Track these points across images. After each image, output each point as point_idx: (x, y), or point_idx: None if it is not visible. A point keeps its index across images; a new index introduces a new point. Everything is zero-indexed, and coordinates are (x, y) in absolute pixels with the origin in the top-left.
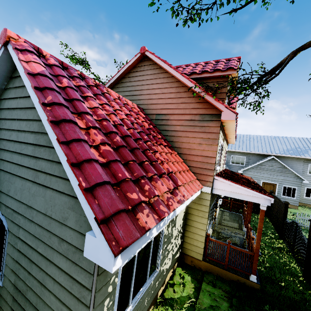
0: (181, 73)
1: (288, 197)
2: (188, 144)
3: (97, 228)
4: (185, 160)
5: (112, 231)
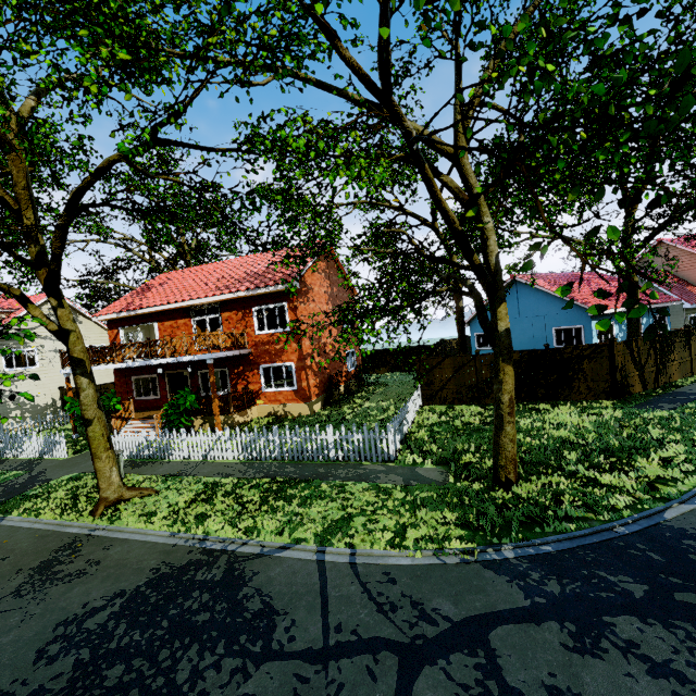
0: (690, 248)
1: None
2: None
3: (685, 303)
4: None
5: (688, 303)
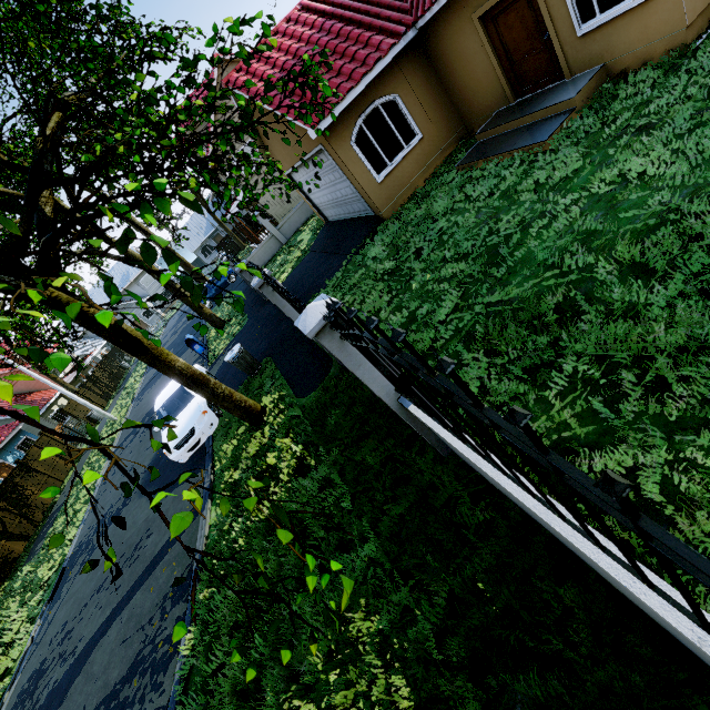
0: None
1: (152, 316)
2: (36, 385)
3: None
4: (44, 390)
5: None
